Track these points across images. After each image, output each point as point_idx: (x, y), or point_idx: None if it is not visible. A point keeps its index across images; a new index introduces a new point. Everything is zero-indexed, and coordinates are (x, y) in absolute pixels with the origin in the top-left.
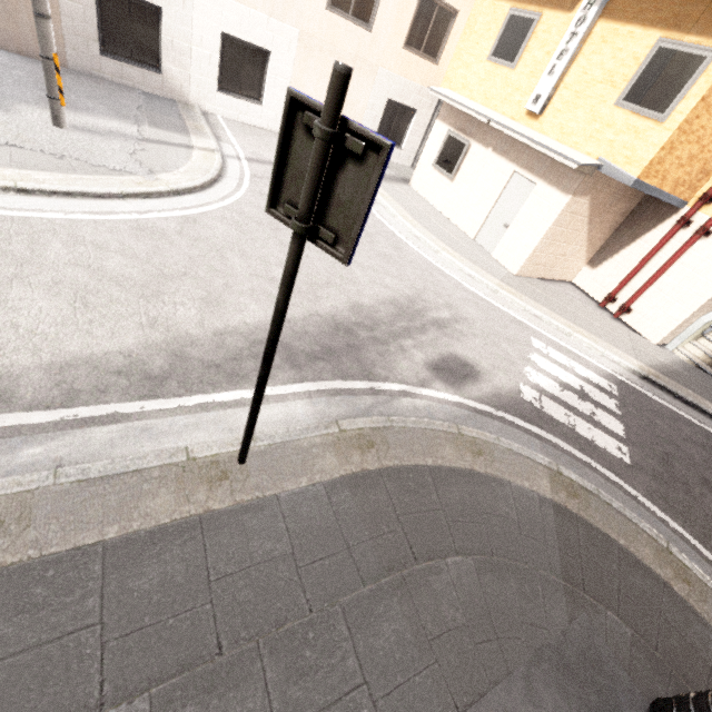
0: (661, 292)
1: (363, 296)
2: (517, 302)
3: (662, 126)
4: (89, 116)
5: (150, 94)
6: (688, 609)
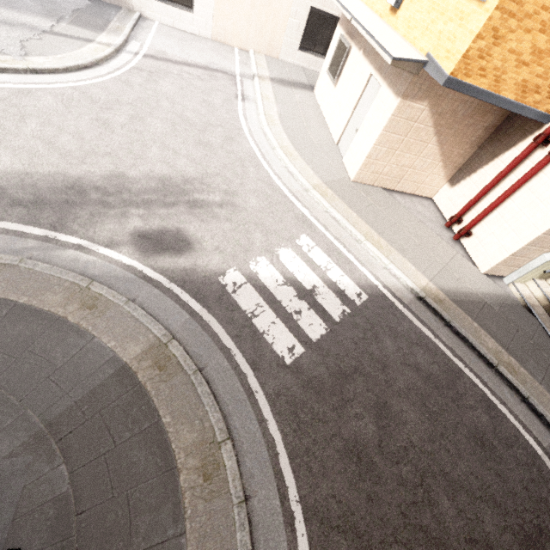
0: (502, 218)
1: (135, 169)
2: (322, 202)
3: (484, 6)
4: (18, 12)
5: (102, 1)
6: (174, 498)
